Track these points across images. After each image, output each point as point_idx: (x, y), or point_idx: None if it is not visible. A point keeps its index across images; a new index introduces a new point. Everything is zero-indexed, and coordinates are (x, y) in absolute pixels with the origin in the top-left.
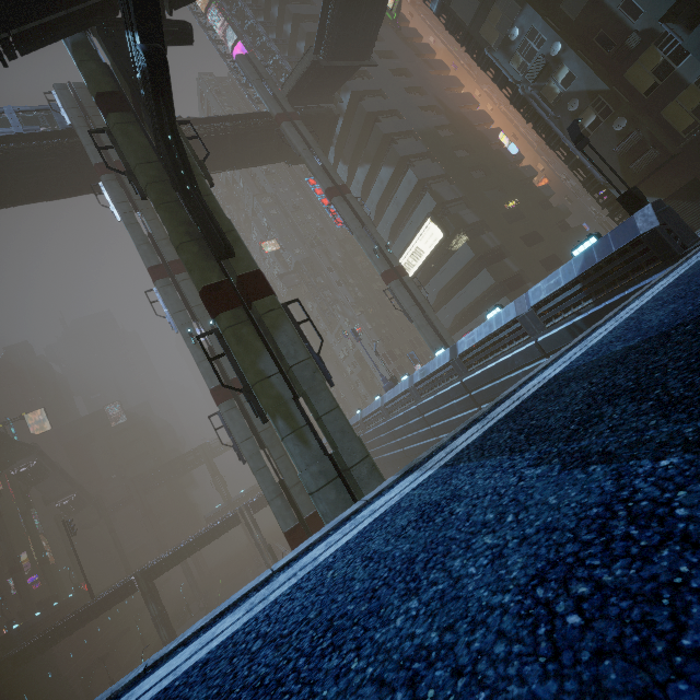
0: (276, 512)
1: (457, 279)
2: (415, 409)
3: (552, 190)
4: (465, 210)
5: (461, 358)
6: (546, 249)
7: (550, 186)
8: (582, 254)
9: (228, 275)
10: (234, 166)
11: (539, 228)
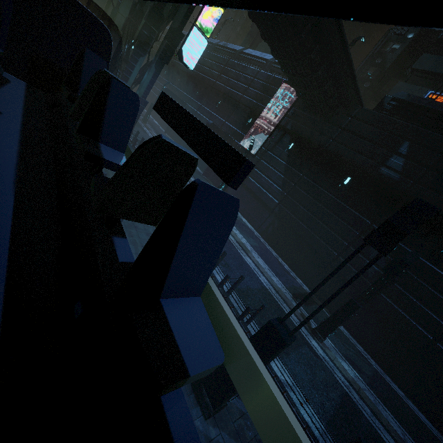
0: None
1: None
2: (204, 52)
3: None
4: None
5: (241, 53)
6: None
7: None
8: None
9: None
10: None
11: None
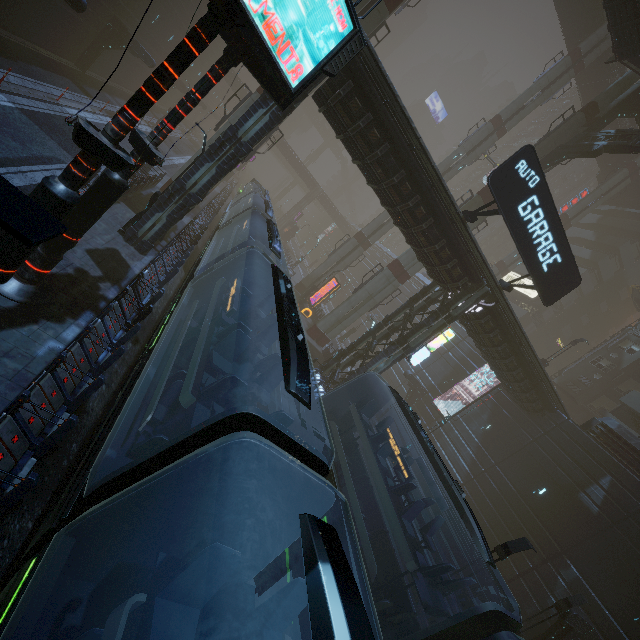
0: (370, 225)
1: None
2: (417, 290)
3: None
4: (553, 311)
5: None
6: None
7: None
8: None
9: None
10: None
11: None
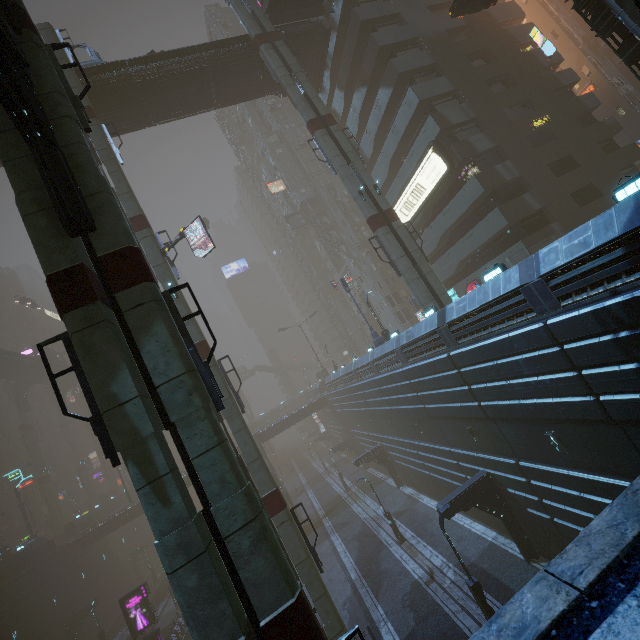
0: None
1: (464, 219)
2: (400, 373)
3: (598, 100)
4: (476, 135)
5: (448, 327)
6: (581, 178)
7: (597, 95)
8: (632, 199)
9: (95, 253)
10: (219, 104)
11: (575, 150)
